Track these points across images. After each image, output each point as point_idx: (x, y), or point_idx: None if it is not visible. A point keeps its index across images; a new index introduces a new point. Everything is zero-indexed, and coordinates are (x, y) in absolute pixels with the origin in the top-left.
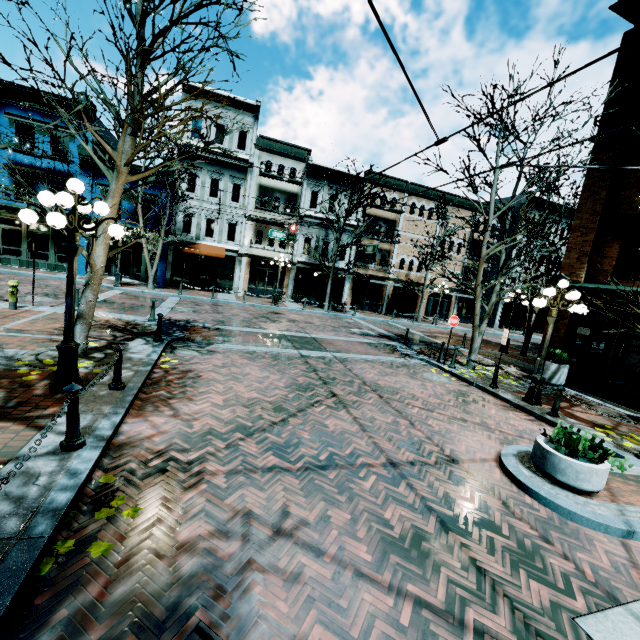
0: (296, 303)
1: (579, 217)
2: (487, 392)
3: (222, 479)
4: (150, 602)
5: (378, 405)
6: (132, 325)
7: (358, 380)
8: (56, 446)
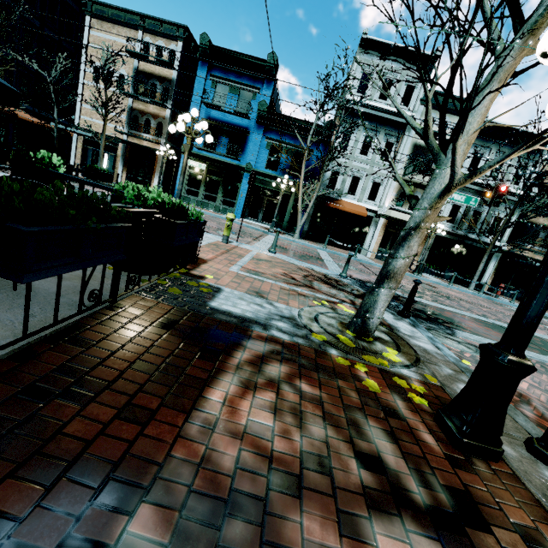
0: (428, 274)
1: None
2: None
3: None
4: None
5: None
6: (333, 280)
7: None
8: None
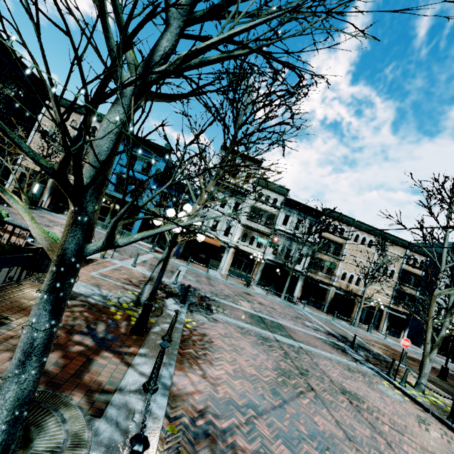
0: (260, 288)
1: None
2: (446, 425)
3: None
4: None
5: (351, 411)
6: (164, 285)
7: (326, 377)
8: (140, 385)
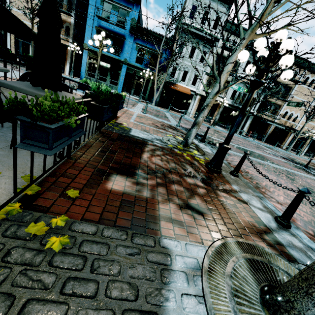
0: (218, 126)
1: None
2: None
3: None
4: None
5: None
6: (173, 127)
7: None
8: (274, 221)
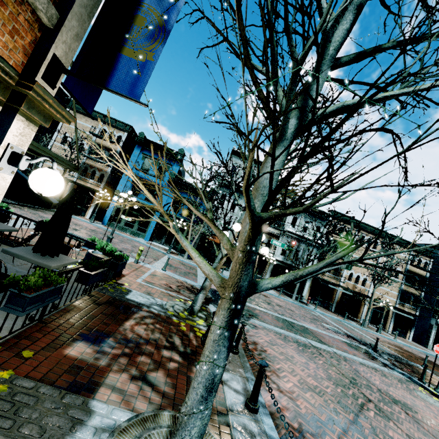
0: None
1: None
2: None
3: None
4: None
5: (413, 423)
6: (196, 289)
7: (373, 385)
8: (242, 404)
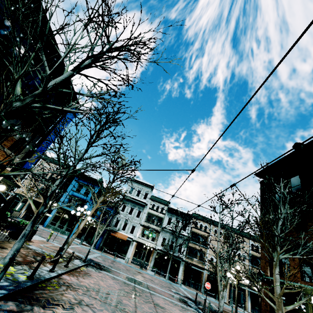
0: (153, 272)
1: (262, 243)
2: None
3: (81, 293)
4: (55, 297)
5: (150, 307)
6: (78, 256)
7: (151, 300)
8: (48, 270)
